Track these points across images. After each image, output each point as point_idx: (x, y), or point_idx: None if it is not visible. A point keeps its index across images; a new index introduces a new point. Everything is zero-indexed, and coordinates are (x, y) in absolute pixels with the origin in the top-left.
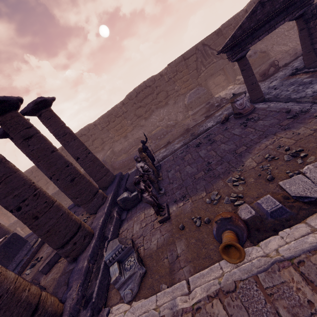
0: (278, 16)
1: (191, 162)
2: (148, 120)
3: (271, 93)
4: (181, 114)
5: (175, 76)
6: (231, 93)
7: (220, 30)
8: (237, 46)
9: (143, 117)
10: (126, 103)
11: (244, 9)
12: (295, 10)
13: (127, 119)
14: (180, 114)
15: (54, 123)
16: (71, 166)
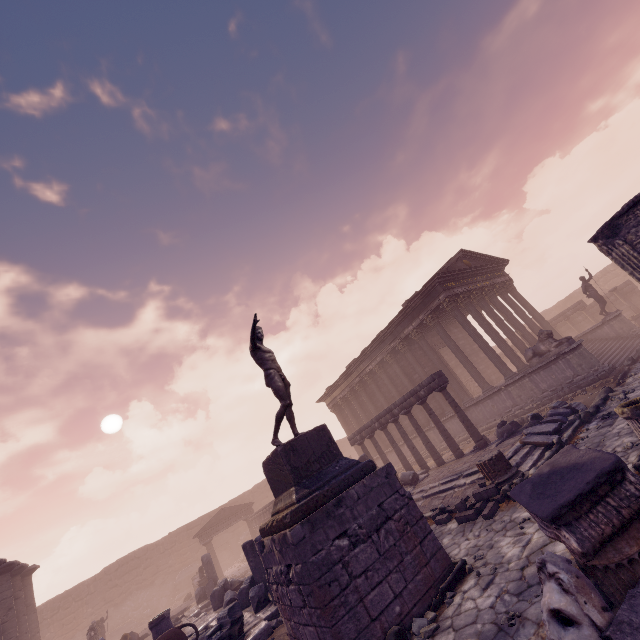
0: (233, 518)
1: (139, 636)
2: (119, 607)
3: (234, 574)
4: (166, 599)
5: (173, 546)
6: (225, 573)
7: (228, 505)
8: (205, 534)
9: (114, 603)
10: (98, 579)
11: (250, 490)
12: (243, 515)
13: (89, 605)
14: (164, 599)
15: (28, 591)
16: (28, 633)
